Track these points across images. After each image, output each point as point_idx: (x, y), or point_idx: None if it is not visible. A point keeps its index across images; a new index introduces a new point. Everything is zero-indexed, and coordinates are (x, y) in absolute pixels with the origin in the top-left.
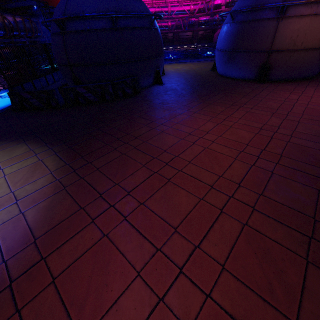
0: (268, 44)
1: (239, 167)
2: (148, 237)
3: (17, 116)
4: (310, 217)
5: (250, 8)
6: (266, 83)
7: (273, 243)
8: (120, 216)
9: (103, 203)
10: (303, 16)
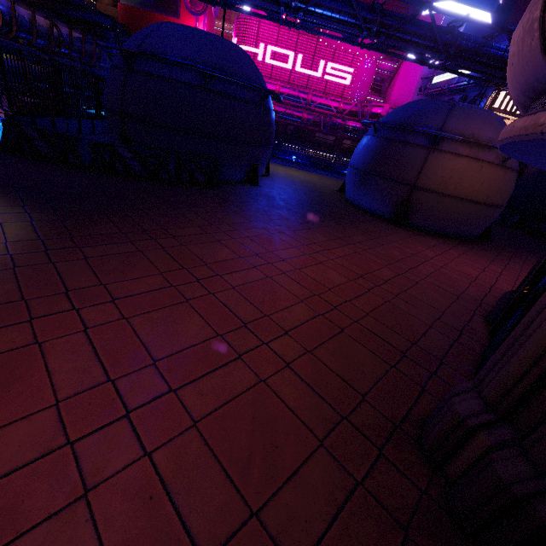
0: (412, 177)
1: (300, 311)
2: (106, 361)
3: (2, 158)
4: (359, 394)
5: (397, 124)
6: (403, 228)
7: (288, 412)
8: (79, 324)
9: (63, 302)
10: (459, 156)
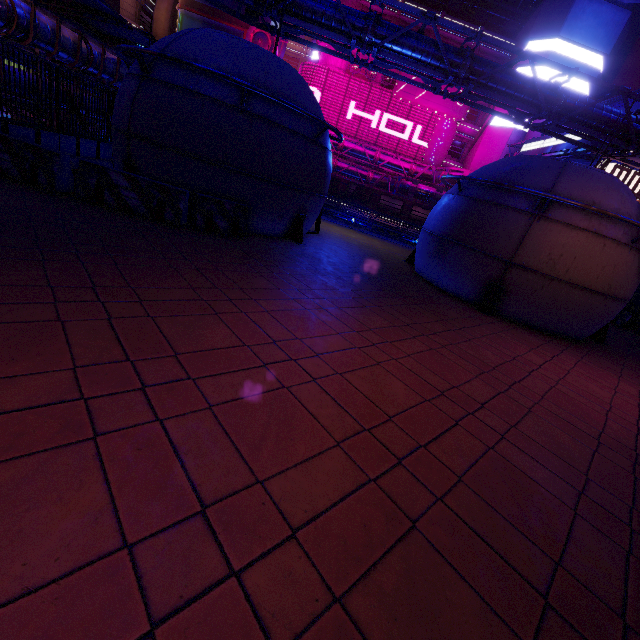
0: (508, 250)
1: (332, 471)
2: None
3: None
4: None
5: (490, 181)
6: (492, 317)
7: None
8: None
9: None
10: (574, 228)
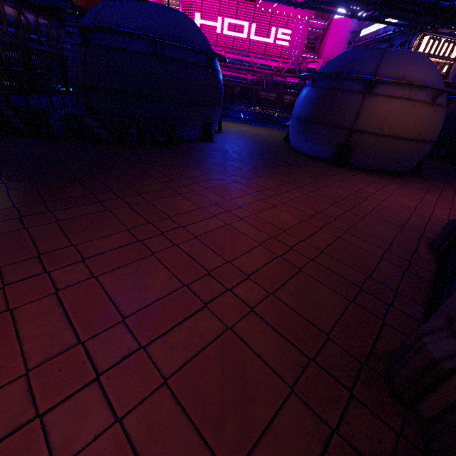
0: (350, 121)
1: (259, 255)
2: (76, 322)
3: None
4: (323, 333)
5: (333, 74)
6: (344, 168)
7: (256, 359)
8: (50, 287)
9: (35, 266)
10: (393, 97)
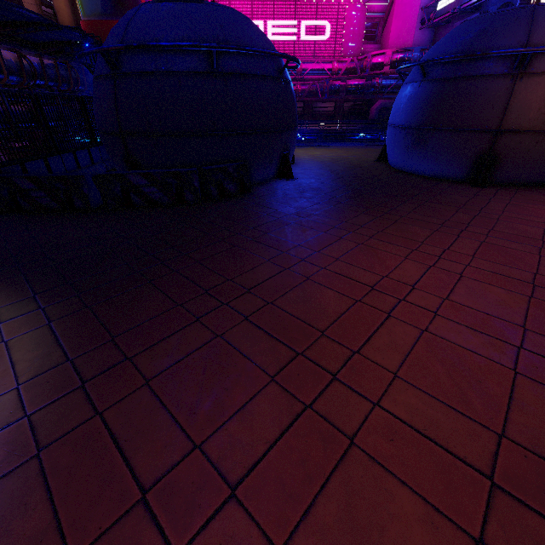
0: (494, 119)
1: (539, 402)
2: None
3: None
4: None
5: (460, 56)
6: (490, 188)
7: None
8: None
9: (146, 540)
10: None
